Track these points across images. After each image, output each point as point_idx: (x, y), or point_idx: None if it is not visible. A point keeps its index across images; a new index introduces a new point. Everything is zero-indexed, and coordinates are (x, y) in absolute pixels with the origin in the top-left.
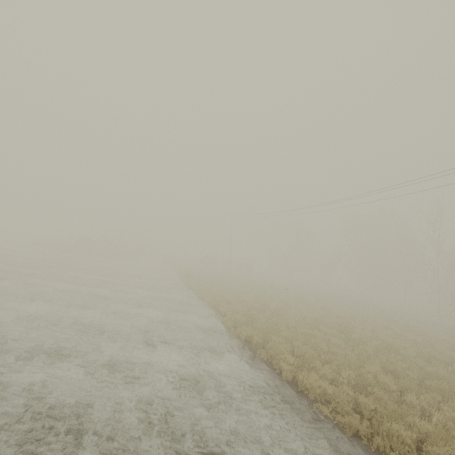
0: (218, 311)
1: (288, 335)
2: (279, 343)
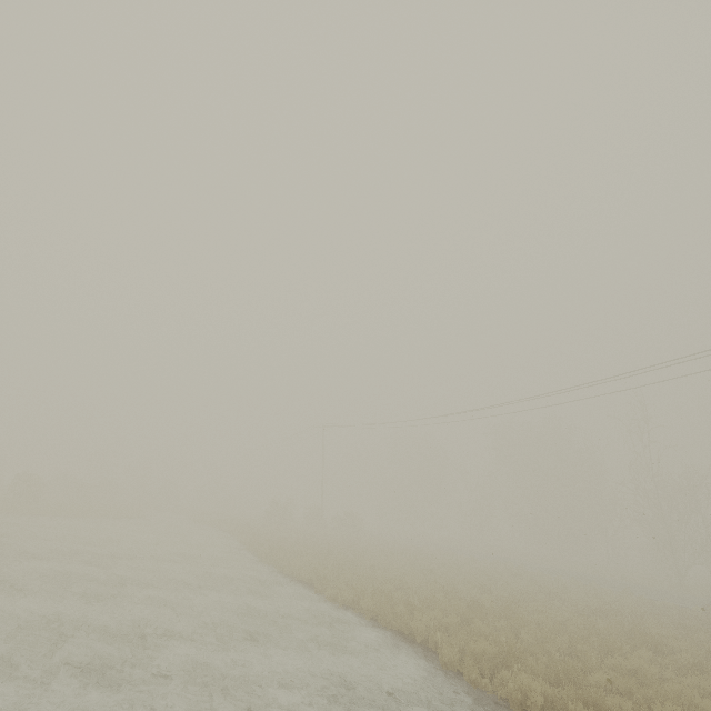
0: (399, 632)
1: (615, 682)
2: (617, 710)
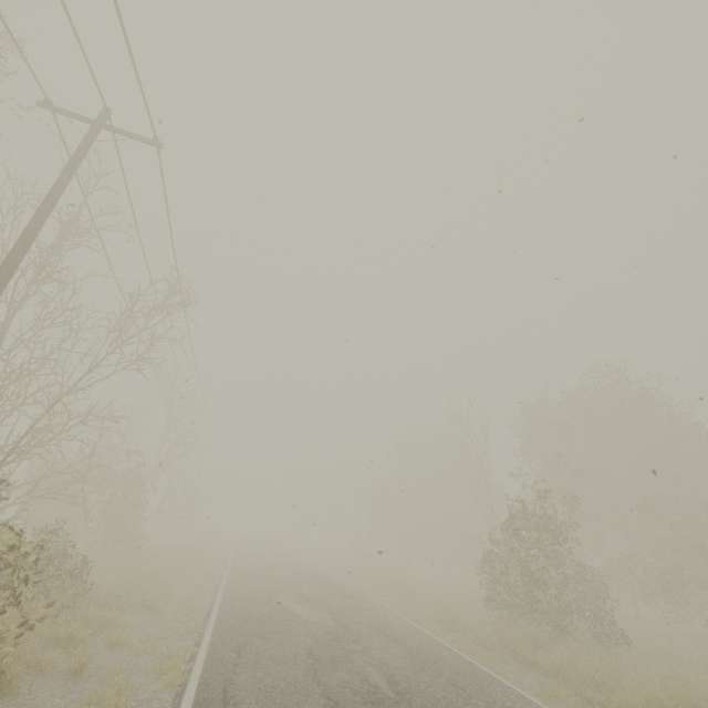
0: None
1: None
2: None
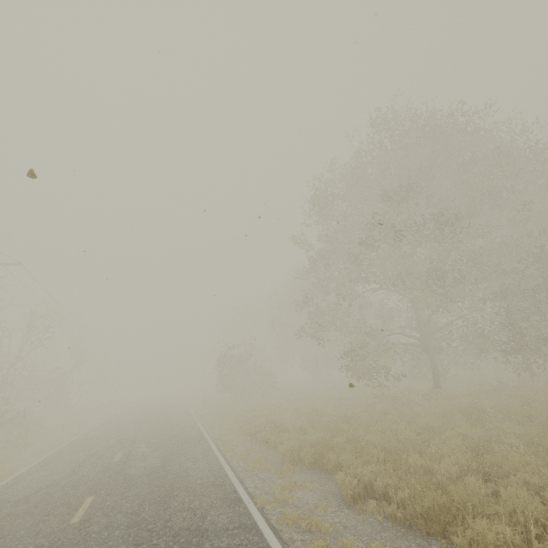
0: None
1: None
2: None
